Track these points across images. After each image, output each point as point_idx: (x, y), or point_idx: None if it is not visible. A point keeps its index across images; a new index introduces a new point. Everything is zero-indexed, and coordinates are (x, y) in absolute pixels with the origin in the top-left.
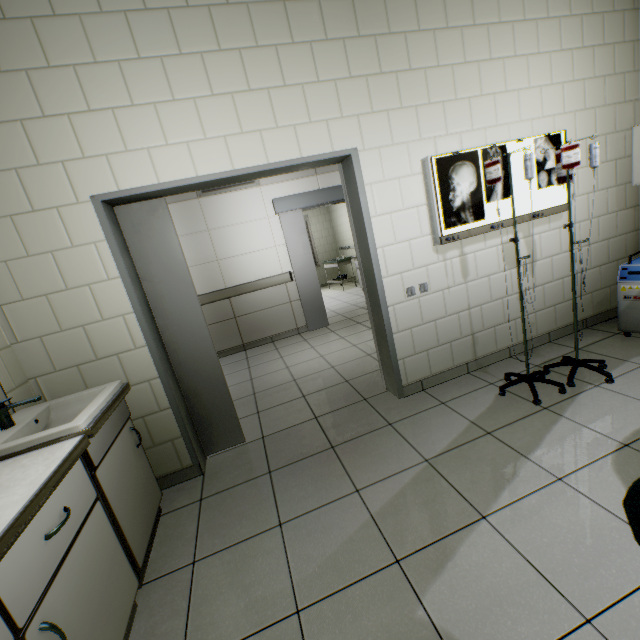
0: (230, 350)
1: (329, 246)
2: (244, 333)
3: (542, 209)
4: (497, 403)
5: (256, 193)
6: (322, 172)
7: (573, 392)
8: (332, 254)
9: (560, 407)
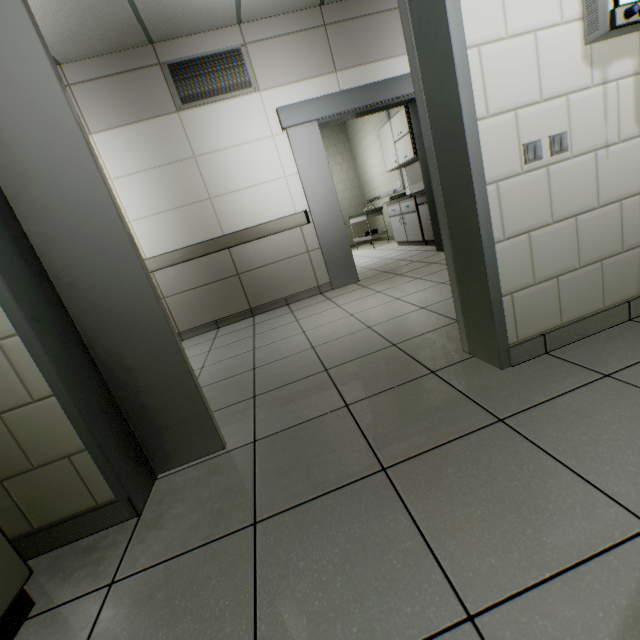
0: (234, 316)
1: (355, 200)
2: (251, 294)
3: None
4: None
5: (254, 102)
6: (343, 67)
7: None
8: (358, 209)
9: None
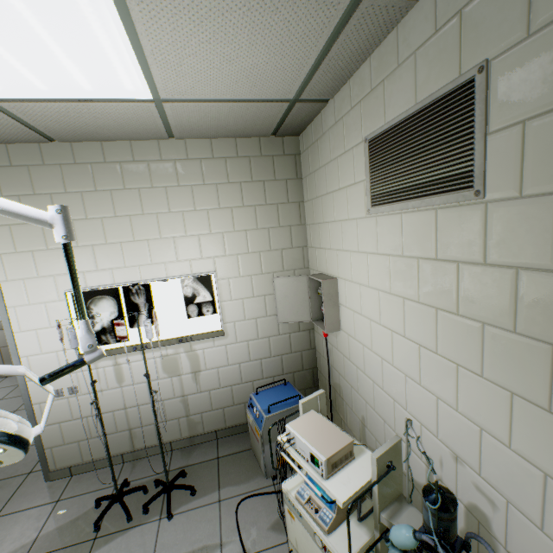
0: None
1: None
2: None
3: (194, 334)
4: (82, 516)
5: None
6: None
7: (137, 522)
8: None
9: (104, 541)
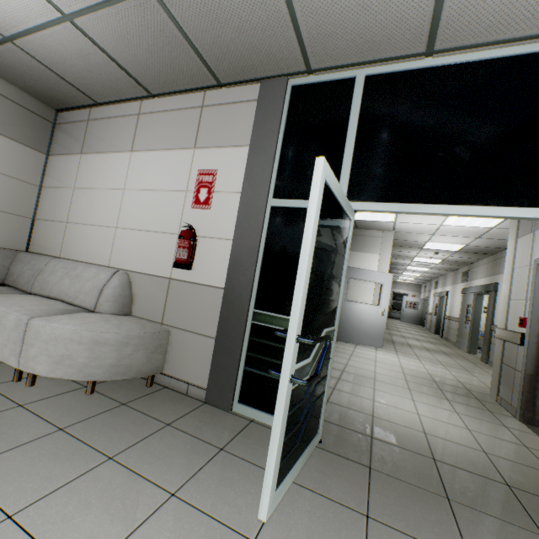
0: None
1: None
2: None
3: None
4: None
5: None
6: None
7: None
8: None
9: None
